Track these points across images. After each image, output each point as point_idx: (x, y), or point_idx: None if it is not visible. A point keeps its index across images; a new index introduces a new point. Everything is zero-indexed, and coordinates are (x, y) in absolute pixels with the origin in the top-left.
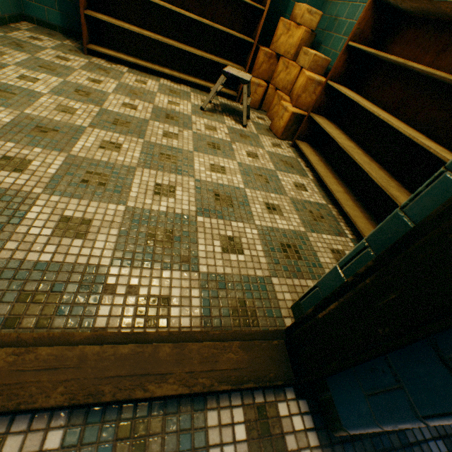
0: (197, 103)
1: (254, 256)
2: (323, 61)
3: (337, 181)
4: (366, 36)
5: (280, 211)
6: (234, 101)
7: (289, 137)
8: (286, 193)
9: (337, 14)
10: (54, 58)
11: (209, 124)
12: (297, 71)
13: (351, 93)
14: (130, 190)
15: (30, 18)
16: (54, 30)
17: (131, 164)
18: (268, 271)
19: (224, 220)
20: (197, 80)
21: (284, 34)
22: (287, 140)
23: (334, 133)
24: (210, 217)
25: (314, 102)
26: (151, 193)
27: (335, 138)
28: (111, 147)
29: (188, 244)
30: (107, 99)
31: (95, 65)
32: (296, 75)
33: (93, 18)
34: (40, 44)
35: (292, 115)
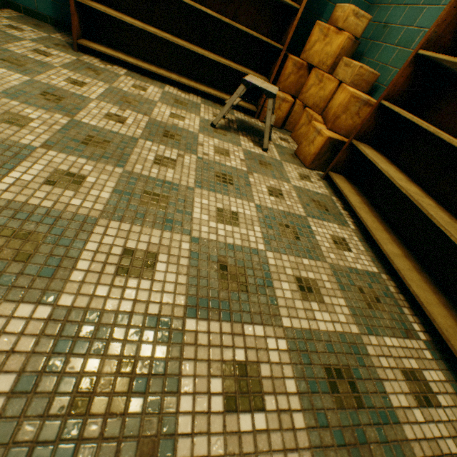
0: (207, 117)
1: (283, 409)
2: (370, 75)
3: (390, 235)
4: (444, 43)
5: (319, 292)
6: (253, 117)
7: (320, 166)
8: (323, 256)
9: (387, 20)
10: (29, 52)
11: (220, 146)
12: (334, 86)
13: (418, 119)
14: (74, 266)
15: (16, 6)
16: (44, 21)
17: (92, 211)
18: (309, 452)
19: (231, 322)
20: (210, 90)
21: (319, 40)
22: (317, 169)
23: (390, 171)
24: (209, 318)
25: (360, 126)
26: (111, 271)
27: (394, 180)
28: (67, 181)
29: (159, 395)
30: (86, 107)
31: (84, 63)
32: (332, 90)
33: (89, 8)
34: (18, 34)
35: (326, 140)
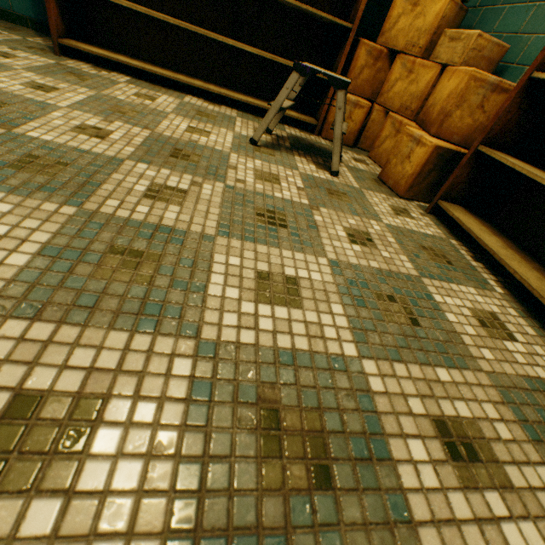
0: (245, 133)
1: None
2: (494, 48)
3: None
4: None
5: (491, 456)
6: (312, 133)
7: (421, 194)
8: (471, 357)
9: None
10: None
11: (264, 170)
12: (433, 74)
13: None
14: None
15: None
16: (23, 24)
17: None
18: None
19: None
20: (249, 99)
21: (405, 13)
22: (417, 199)
23: None
24: None
25: (492, 121)
26: None
27: None
28: None
29: None
30: (44, 117)
31: (66, 68)
32: (430, 81)
33: None
34: None
35: (432, 151)
